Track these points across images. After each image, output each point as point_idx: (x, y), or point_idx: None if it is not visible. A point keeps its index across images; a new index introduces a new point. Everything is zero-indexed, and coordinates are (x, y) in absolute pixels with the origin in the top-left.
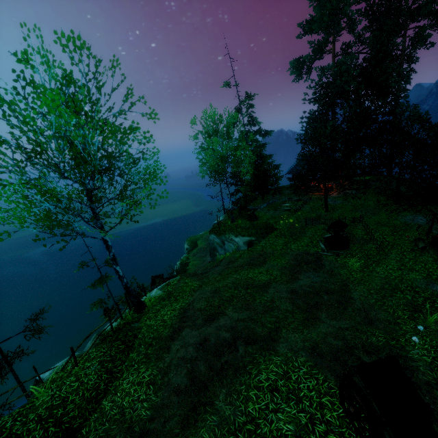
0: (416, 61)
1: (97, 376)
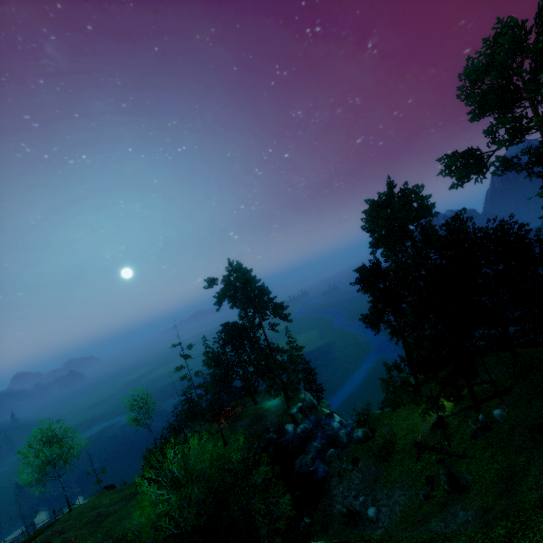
0: (280, 314)
1: (35, 537)
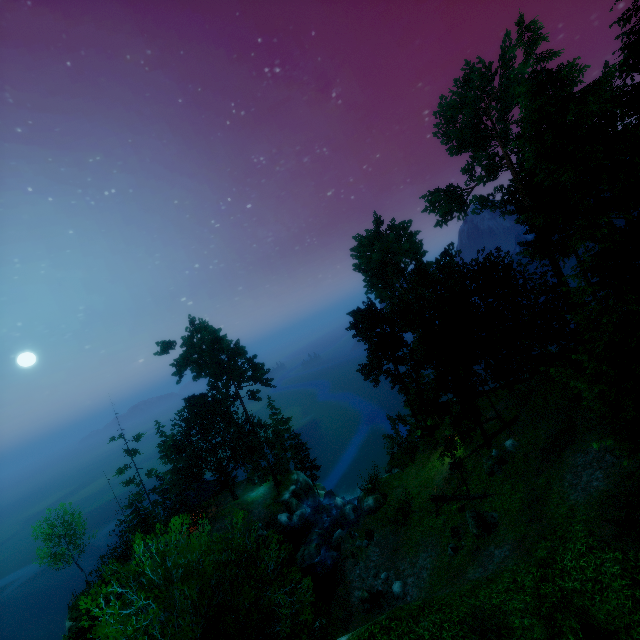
0: (261, 378)
1: None
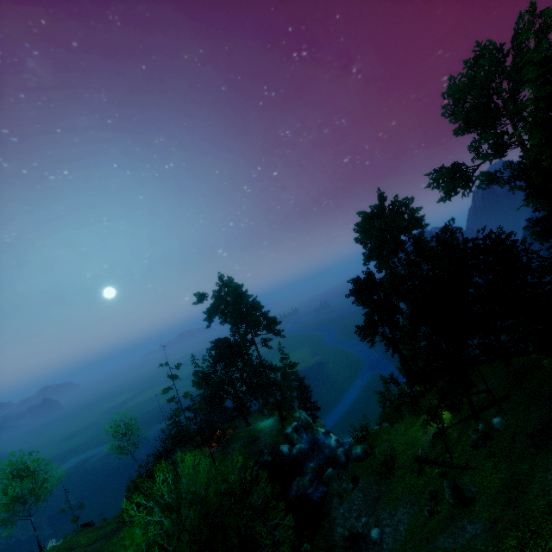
0: (273, 329)
1: None
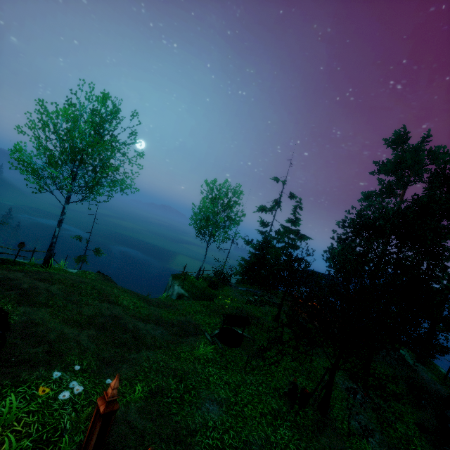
0: None
1: None
